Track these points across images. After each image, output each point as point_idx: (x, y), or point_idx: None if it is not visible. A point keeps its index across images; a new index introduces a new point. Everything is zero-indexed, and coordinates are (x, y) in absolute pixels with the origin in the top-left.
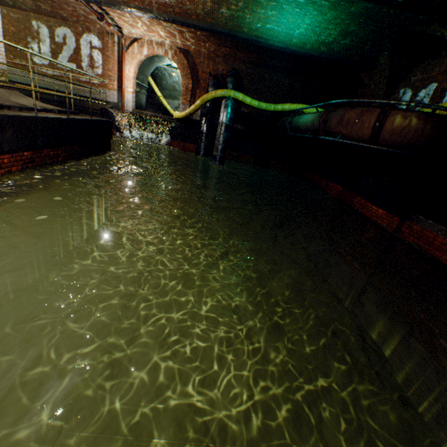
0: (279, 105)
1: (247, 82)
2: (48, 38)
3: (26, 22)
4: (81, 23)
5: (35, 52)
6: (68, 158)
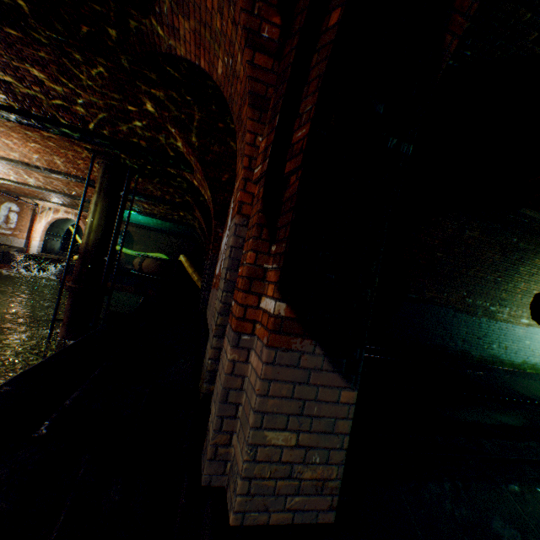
0: (148, 253)
1: (137, 237)
2: None
3: None
4: (5, 196)
5: None
6: None
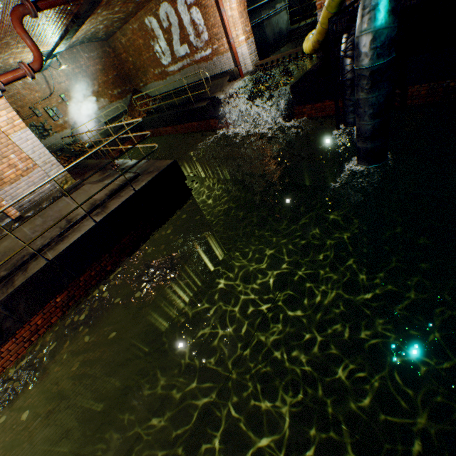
0: None
1: None
2: (159, 29)
3: (143, 26)
4: None
5: (159, 54)
6: (120, 258)
